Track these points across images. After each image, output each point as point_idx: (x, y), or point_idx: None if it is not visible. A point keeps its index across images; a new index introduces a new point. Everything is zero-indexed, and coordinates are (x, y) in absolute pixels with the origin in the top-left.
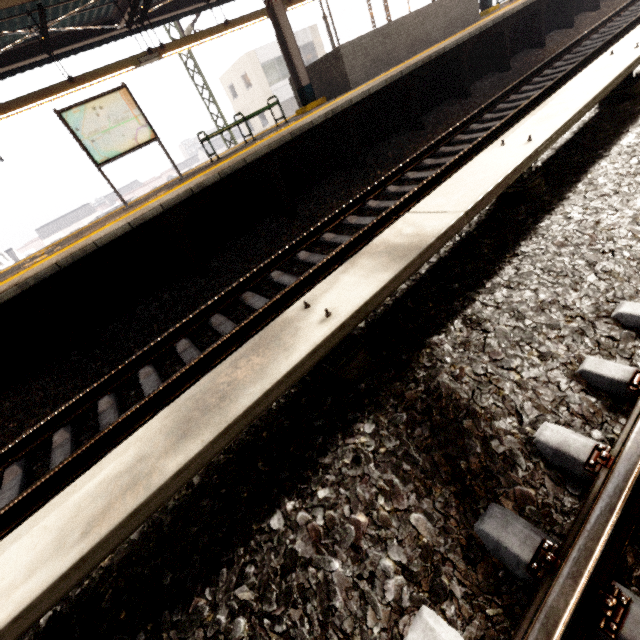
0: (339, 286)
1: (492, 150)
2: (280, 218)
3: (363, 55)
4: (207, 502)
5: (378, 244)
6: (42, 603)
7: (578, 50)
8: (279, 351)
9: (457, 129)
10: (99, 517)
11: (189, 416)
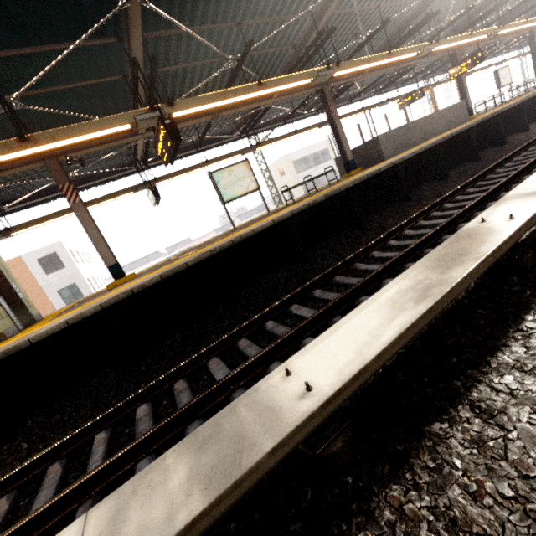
0: (501, 211)
1: None
2: (353, 231)
3: (392, 141)
4: (447, 331)
5: (512, 196)
6: (414, 327)
7: None
8: (486, 235)
9: (485, 172)
10: (420, 297)
11: (439, 264)
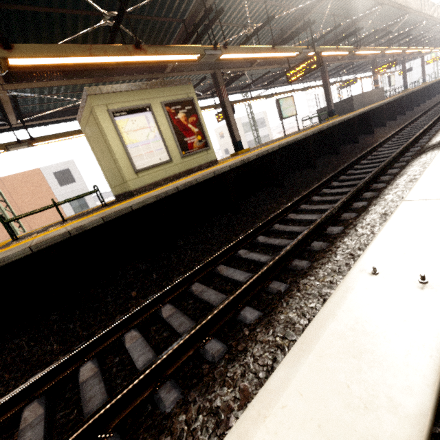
0: None
1: None
2: (367, 134)
3: (357, 101)
4: None
5: None
6: None
7: None
8: None
9: (423, 113)
10: None
11: None
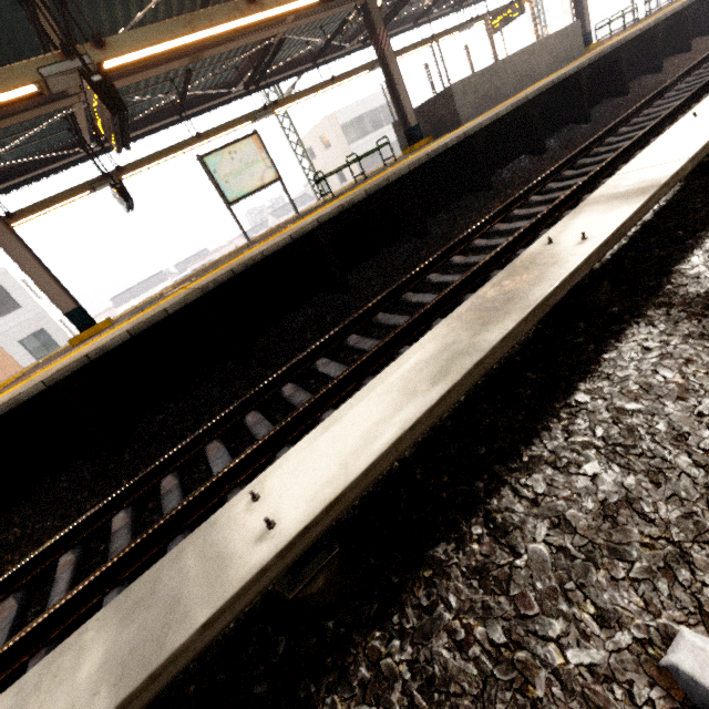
0: (576, 225)
1: (683, 123)
2: (411, 239)
3: (472, 93)
4: (485, 405)
5: (597, 197)
6: (422, 424)
7: (708, 65)
8: (546, 267)
9: (592, 144)
10: (440, 374)
11: (478, 316)
